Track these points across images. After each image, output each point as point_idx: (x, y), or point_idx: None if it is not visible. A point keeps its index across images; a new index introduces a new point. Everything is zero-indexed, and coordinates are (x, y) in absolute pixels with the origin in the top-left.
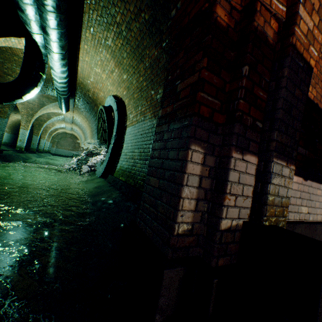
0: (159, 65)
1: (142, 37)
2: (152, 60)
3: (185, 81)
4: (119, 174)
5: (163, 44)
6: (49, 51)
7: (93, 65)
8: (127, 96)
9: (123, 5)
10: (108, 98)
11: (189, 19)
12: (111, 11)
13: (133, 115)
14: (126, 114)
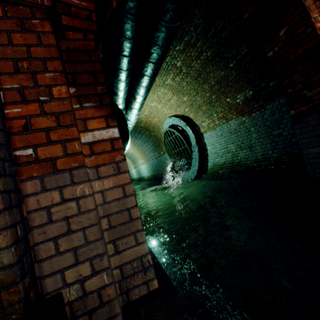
0: (229, 80)
1: (204, 68)
2: (219, 79)
3: (314, 90)
4: (216, 169)
5: (229, 65)
6: (132, 110)
7: (149, 102)
8: (190, 111)
9: (184, 55)
10: (168, 120)
11: (294, 56)
12: (173, 62)
13: (208, 123)
14: (195, 124)
